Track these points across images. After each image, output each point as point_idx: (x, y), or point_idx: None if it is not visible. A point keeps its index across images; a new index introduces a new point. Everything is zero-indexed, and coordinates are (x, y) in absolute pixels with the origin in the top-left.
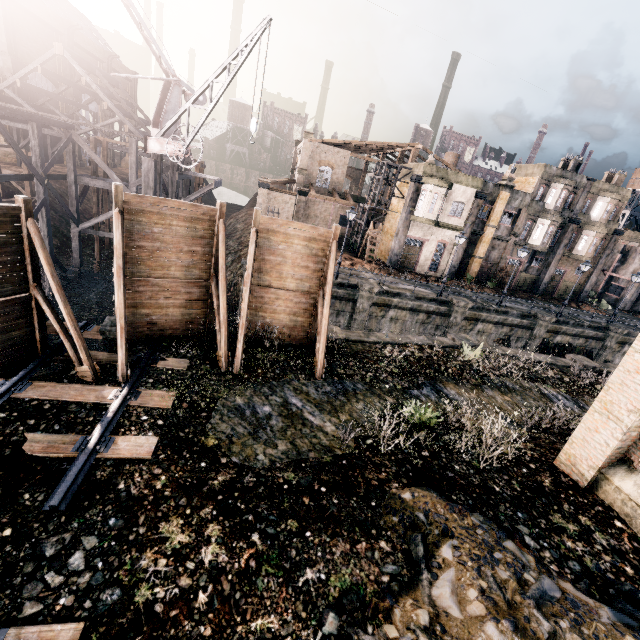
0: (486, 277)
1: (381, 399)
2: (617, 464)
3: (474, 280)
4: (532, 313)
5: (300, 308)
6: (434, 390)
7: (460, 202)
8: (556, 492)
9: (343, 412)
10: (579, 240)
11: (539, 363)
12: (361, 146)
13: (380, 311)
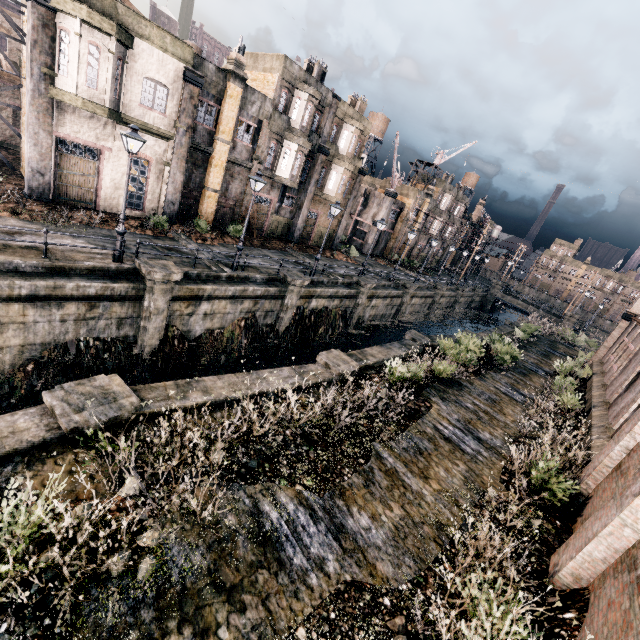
0: (230, 220)
1: None
2: None
3: (213, 225)
4: (281, 275)
5: None
6: None
7: (158, 83)
8: None
9: None
10: (329, 177)
11: (276, 396)
12: None
13: None
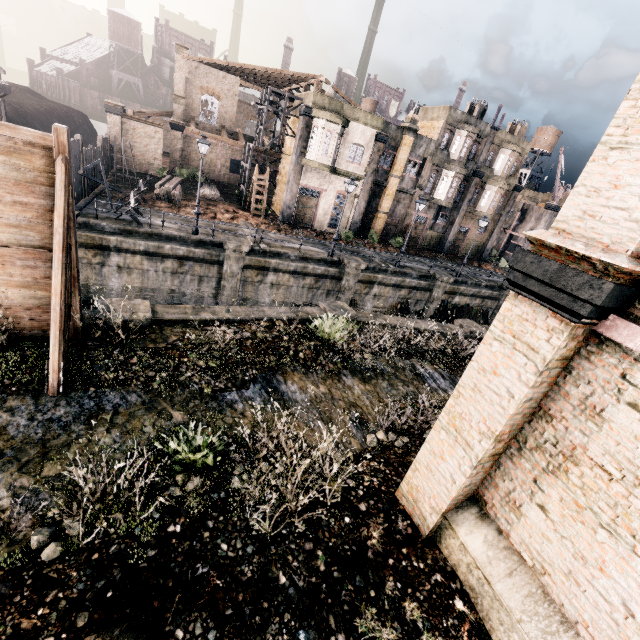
0: (392, 235)
1: (161, 418)
2: (467, 505)
3: (380, 238)
4: (431, 273)
5: (37, 276)
6: (265, 388)
7: (359, 145)
8: (383, 556)
9: (55, 460)
10: (482, 196)
11: (424, 332)
12: (256, 74)
13: (256, 275)
